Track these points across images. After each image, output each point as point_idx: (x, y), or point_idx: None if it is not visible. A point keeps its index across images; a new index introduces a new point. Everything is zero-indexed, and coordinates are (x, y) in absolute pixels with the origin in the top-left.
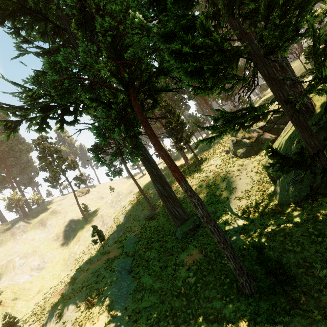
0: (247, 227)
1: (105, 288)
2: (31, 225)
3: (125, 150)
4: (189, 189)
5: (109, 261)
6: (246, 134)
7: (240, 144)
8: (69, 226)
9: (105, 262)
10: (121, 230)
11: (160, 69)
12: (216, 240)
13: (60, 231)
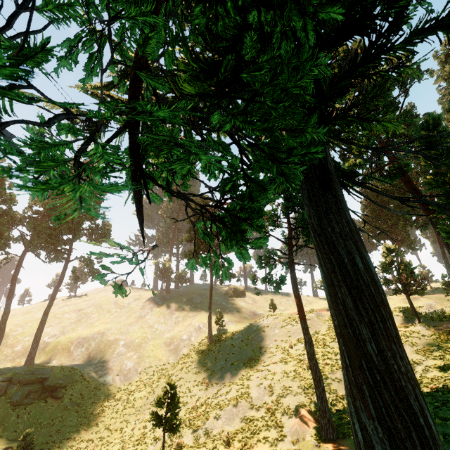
0: None
1: None
2: (162, 306)
3: None
4: None
5: None
6: None
7: None
8: (188, 335)
9: None
10: (237, 416)
11: None
12: None
13: (177, 334)
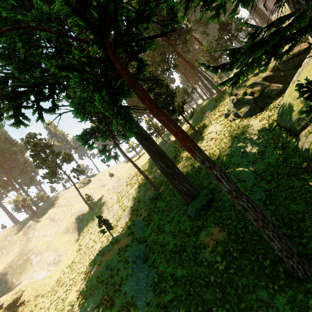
0: (273, 193)
1: (122, 283)
2: (41, 222)
3: (114, 124)
4: (206, 159)
5: (121, 251)
6: (247, 89)
7: (242, 103)
8: (77, 218)
9: (117, 253)
10: (128, 214)
11: (140, 12)
12: (252, 218)
13: (68, 223)
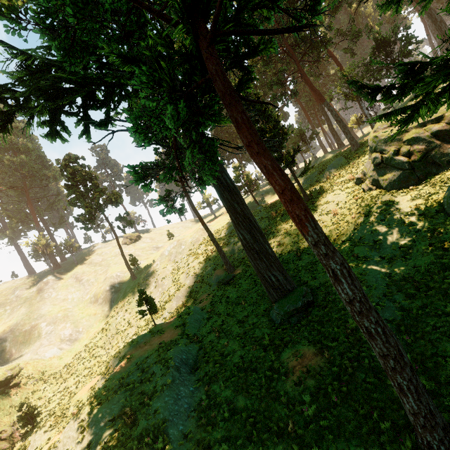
0: (414, 316)
1: (154, 395)
2: (63, 280)
3: (187, 157)
4: (323, 240)
5: (162, 347)
6: (402, 146)
7: (390, 166)
8: (111, 285)
9: (156, 349)
10: (183, 296)
11: None
12: (378, 351)
13: (99, 290)
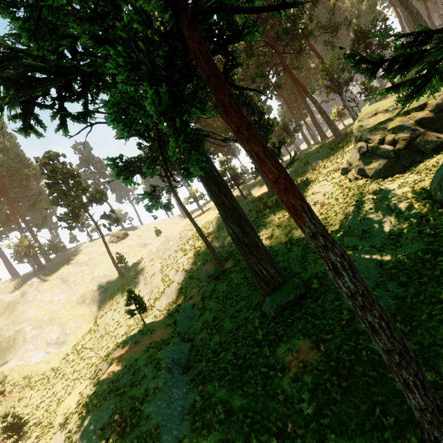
0: (408, 304)
1: (145, 399)
2: (48, 282)
3: (171, 146)
4: (321, 231)
5: (153, 348)
6: (387, 135)
7: (375, 155)
8: (99, 284)
9: (146, 350)
10: (172, 293)
11: None
12: (382, 346)
13: (86, 291)
